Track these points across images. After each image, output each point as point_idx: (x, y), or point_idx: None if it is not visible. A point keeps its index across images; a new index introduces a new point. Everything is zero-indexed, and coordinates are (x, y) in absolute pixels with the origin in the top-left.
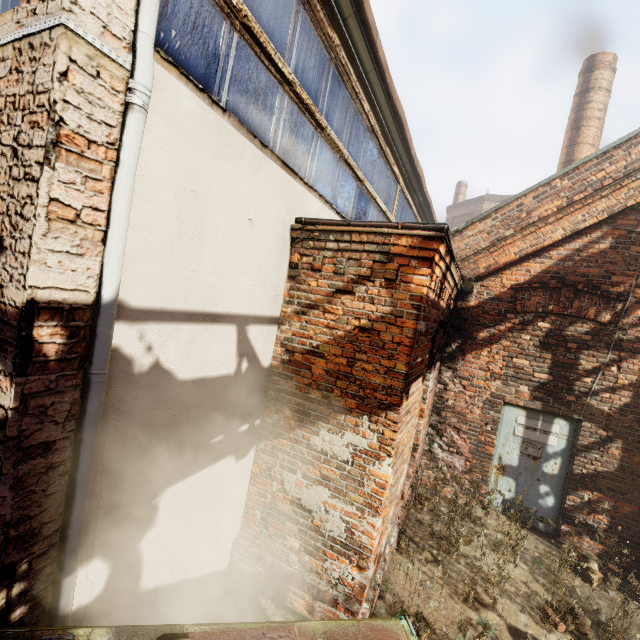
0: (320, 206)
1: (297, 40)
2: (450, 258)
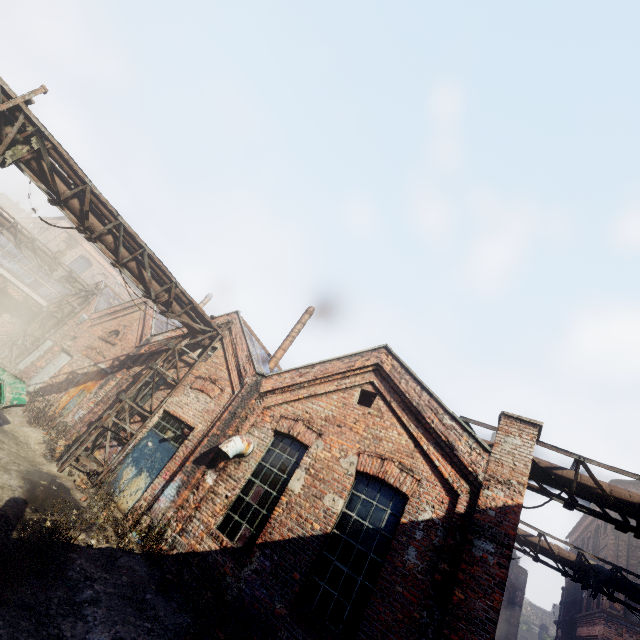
0: (3, 270)
1: (10, 247)
2: (5, 279)
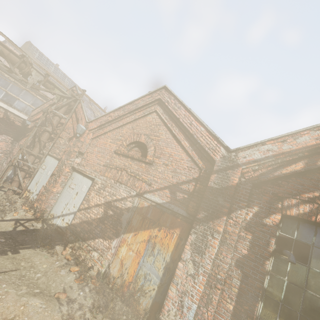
0: None
1: None
2: None
